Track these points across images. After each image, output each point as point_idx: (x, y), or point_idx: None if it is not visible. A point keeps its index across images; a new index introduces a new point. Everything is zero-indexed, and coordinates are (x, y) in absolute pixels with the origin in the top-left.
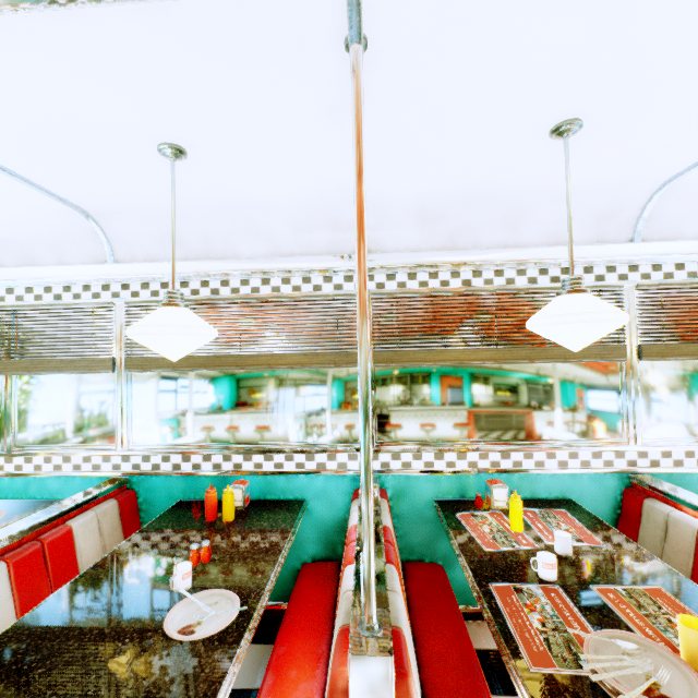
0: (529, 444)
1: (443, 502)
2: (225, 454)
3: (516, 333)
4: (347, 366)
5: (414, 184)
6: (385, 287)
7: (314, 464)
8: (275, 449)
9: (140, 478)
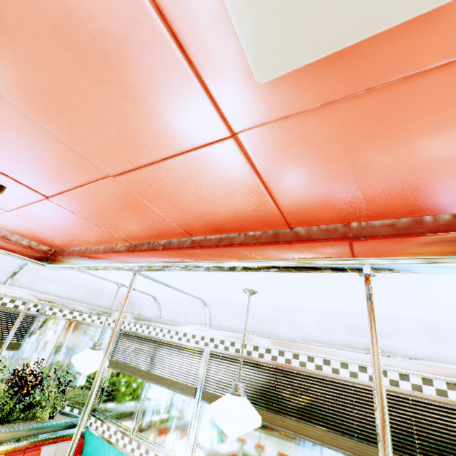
0: None
1: None
2: None
3: None
4: None
5: (419, 314)
6: (399, 385)
7: None
8: None
9: None
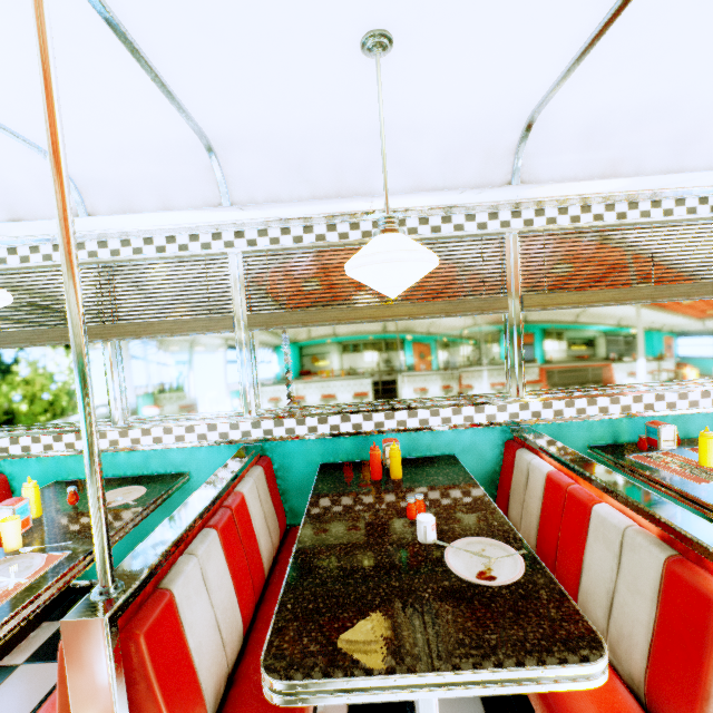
0: (682, 384)
1: (600, 447)
2: (365, 413)
3: (674, 268)
4: (495, 313)
5: (604, 95)
6: (533, 224)
7: (461, 417)
8: (419, 405)
9: (273, 444)
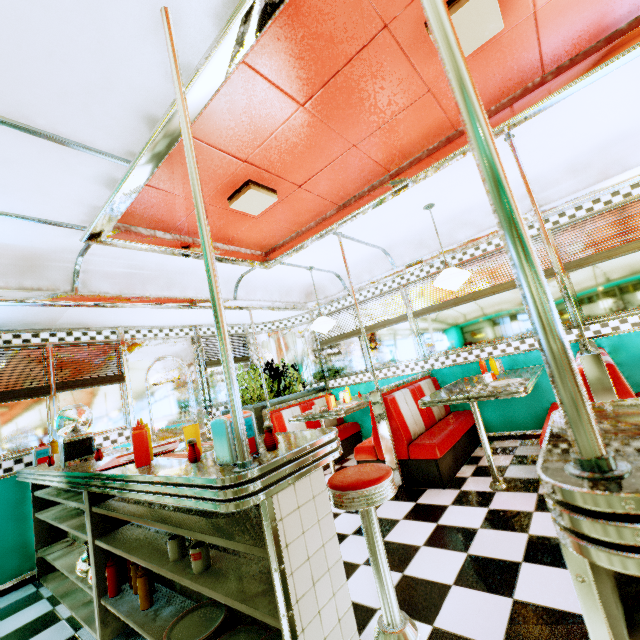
0: None
1: None
2: (480, 348)
3: None
4: (546, 279)
5: (559, 159)
6: (559, 222)
7: None
8: (511, 339)
9: (435, 371)
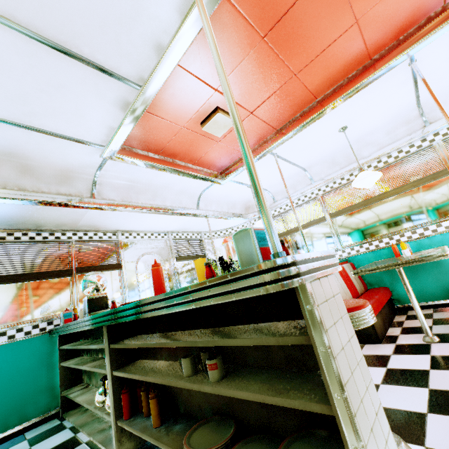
0: None
1: None
2: (389, 237)
3: None
4: (442, 177)
5: (446, 83)
6: (448, 134)
7: (442, 228)
8: (415, 227)
9: (352, 257)
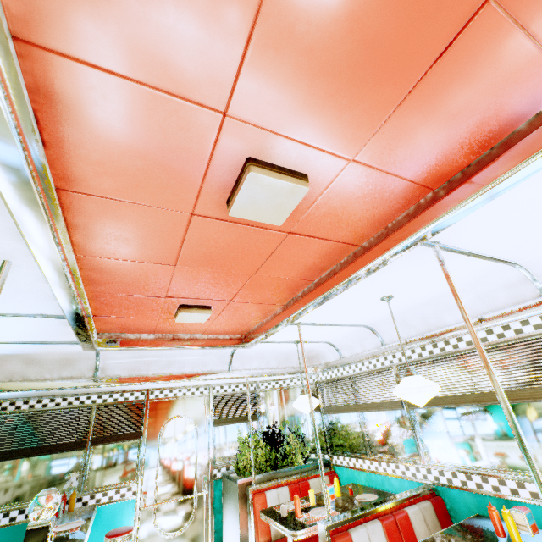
0: None
1: None
2: (497, 478)
3: None
4: None
5: None
6: None
7: None
8: None
9: (441, 488)
